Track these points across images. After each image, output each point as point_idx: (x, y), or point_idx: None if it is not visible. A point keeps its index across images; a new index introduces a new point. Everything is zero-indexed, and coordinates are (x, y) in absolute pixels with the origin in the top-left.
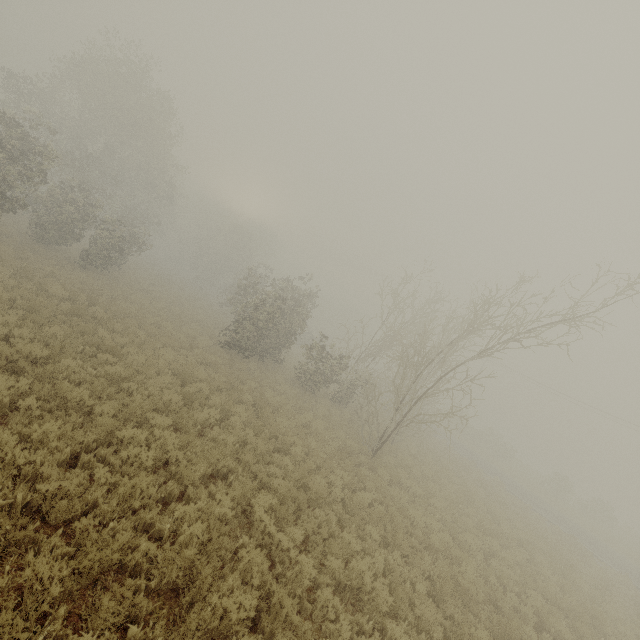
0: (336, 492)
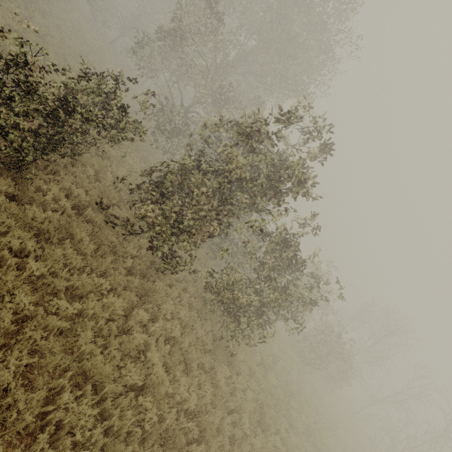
0: None
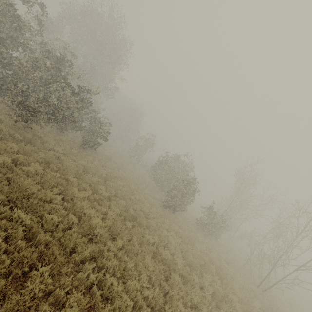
0: None
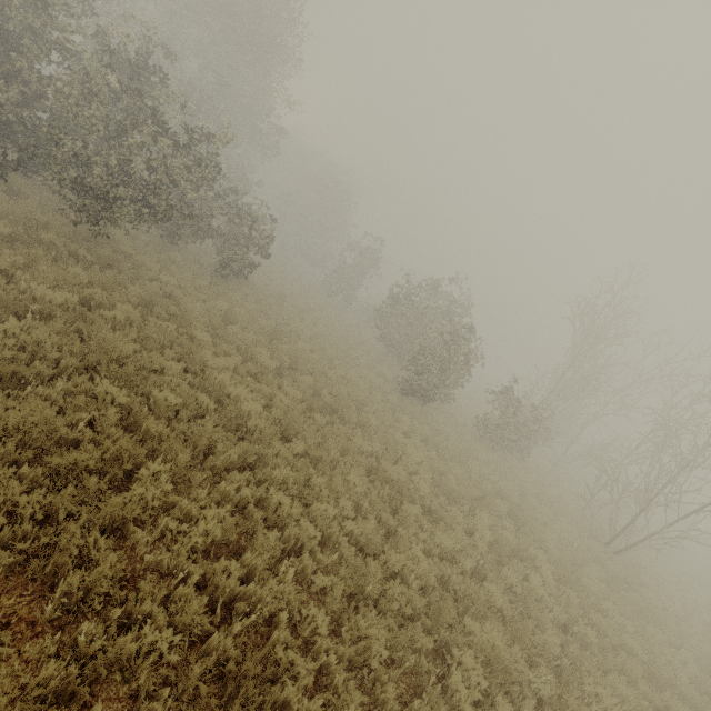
0: (680, 675)
